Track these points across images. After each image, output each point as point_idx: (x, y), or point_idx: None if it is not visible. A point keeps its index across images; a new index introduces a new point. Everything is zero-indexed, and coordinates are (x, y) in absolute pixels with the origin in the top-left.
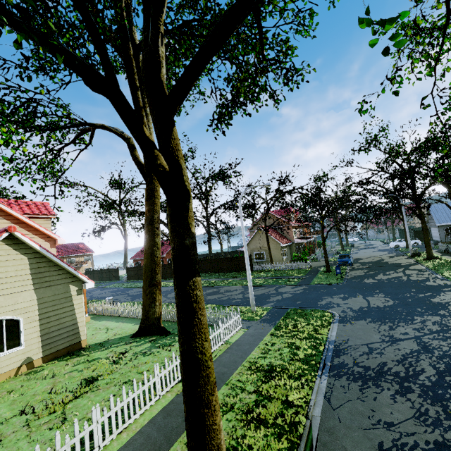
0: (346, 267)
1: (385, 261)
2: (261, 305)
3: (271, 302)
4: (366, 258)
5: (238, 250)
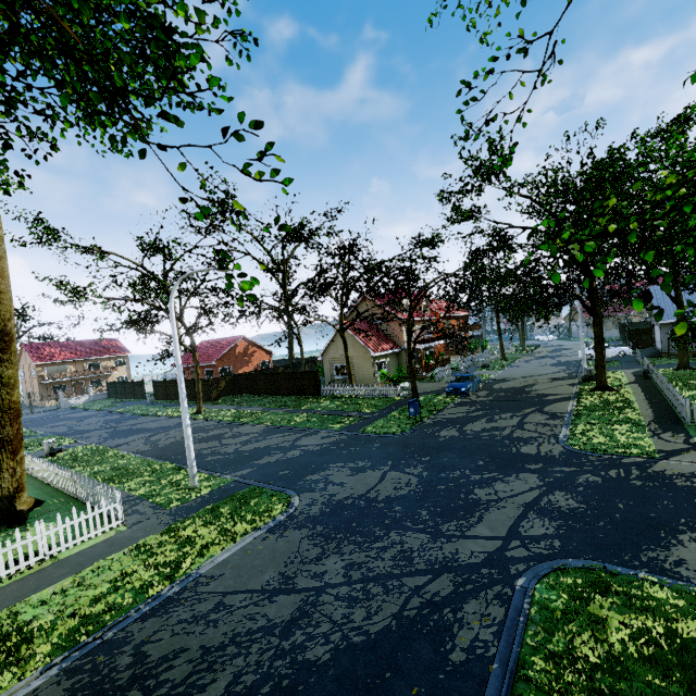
0: (457, 398)
1: (530, 389)
2: (229, 472)
3: (250, 468)
4: (512, 381)
5: None
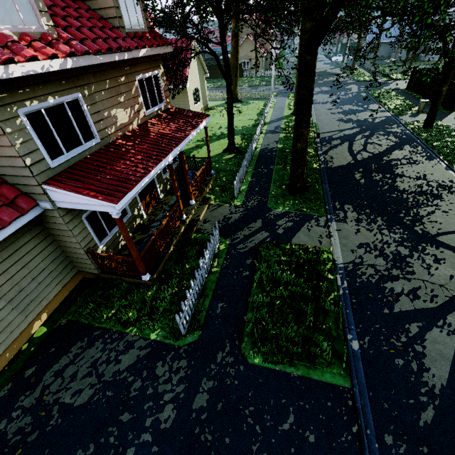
0: None
1: (328, 72)
2: None
3: (276, 92)
4: (317, 70)
5: (220, 58)
